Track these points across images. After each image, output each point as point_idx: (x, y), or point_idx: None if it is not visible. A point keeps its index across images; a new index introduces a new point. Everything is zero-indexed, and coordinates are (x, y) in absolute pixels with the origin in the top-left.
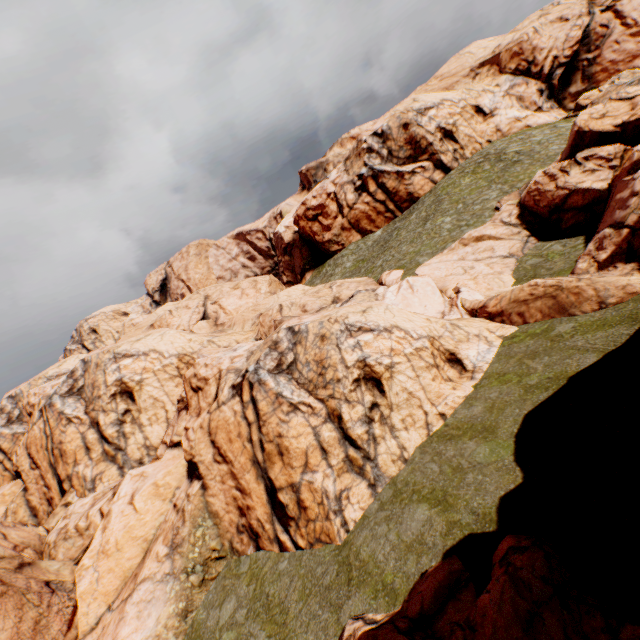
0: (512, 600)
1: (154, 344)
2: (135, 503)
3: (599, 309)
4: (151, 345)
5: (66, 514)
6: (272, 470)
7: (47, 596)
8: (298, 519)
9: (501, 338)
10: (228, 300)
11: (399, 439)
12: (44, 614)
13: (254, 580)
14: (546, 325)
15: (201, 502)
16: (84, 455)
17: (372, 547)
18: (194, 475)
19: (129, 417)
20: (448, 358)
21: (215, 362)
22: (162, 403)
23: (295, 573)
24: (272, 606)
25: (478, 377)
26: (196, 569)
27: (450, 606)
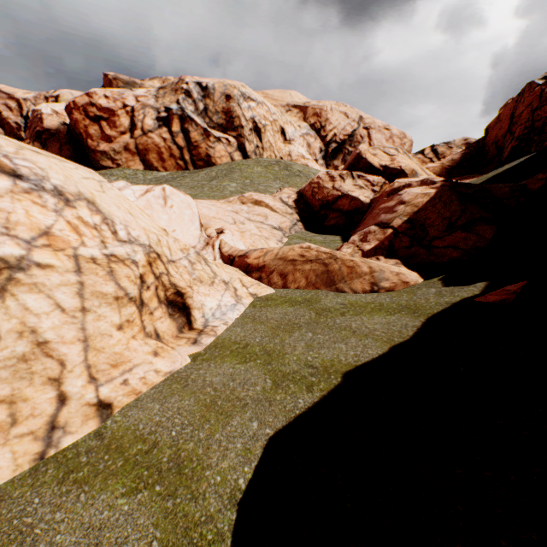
0: None
1: None
2: None
3: (371, 291)
4: None
5: None
6: None
7: None
8: None
9: (254, 297)
10: None
11: None
12: None
13: None
14: (310, 294)
15: None
16: None
17: None
18: None
19: None
20: (171, 299)
21: None
22: None
23: None
24: None
25: (206, 342)
26: None
27: None
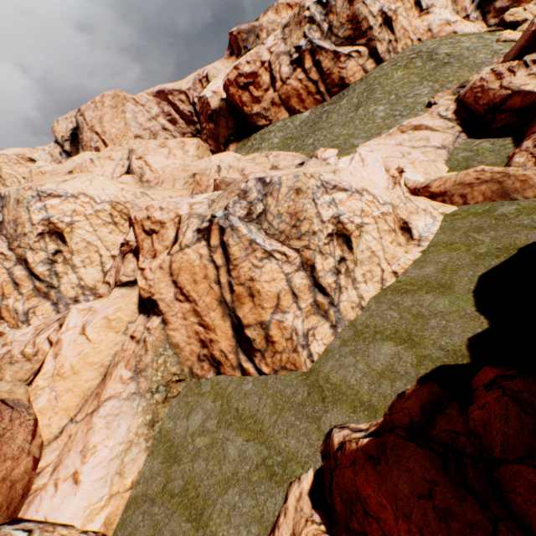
0: (517, 416)
1: (83, 188)
2: (87, 334)
3: None
4: (80, 188)
5: (5, 342)
6: (241, 310)
7: (7, 413)
8: (264, 351)
9: (442, 215)
10: (154, 158)
11: (359, 290)
12: (7, 428)
13: (219, 398)
14: (487, 207)
15: (162, 335)
16: (13, 290)
17: (342, 374)
18: (151, 312)
19: (60, 258)
20: (401, 226)
21: (172, 206)
22: (96, 247)
23: (263, 393)
24: (244, 418)
25: (425, 245)
26: (159, 389)
27: (440, 419)
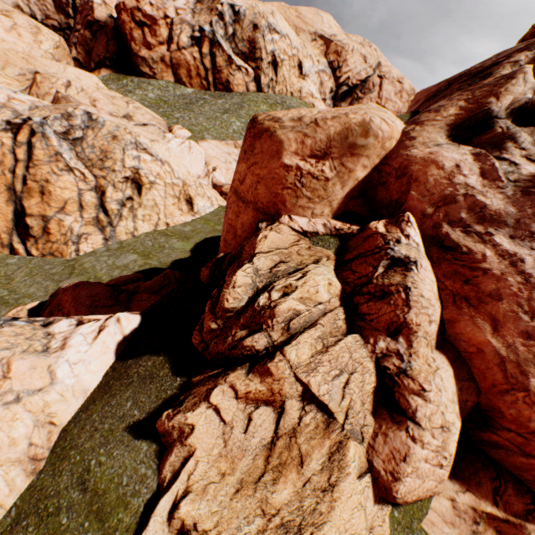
0: (161, 281)
1: None
2: None
3: None
4: None
5: None
6: (28, 201)
7: None
8: (39, 238)
9: (219, 206)
10: None
11: (136, 224)
12: None
13: None
14: None
15: None
16: None
17: (94, 264)
18: None
19: None
20: (188, 199)
21: None
22: None
23: (24, 266)
24: None
25: (197, 217)
26: None
27: (131, 284)
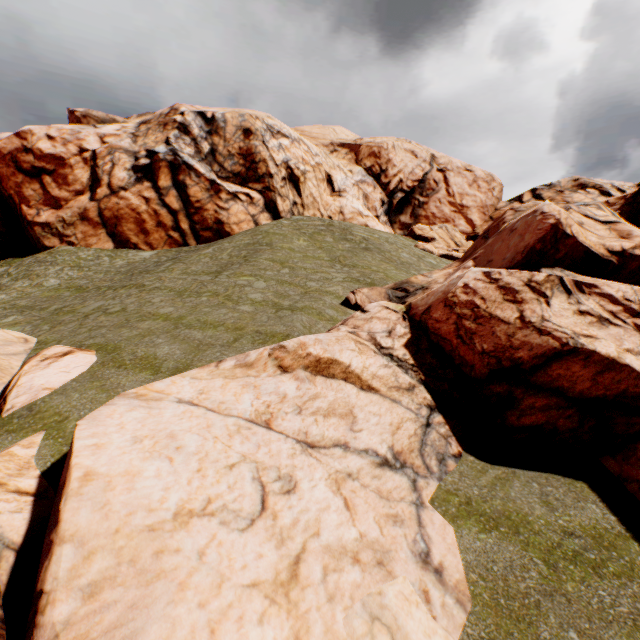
0: None
1: None
2: None
3: None
4: None
5: None
6: None
7: None
8: None
9: None
10: None
11: None
12: None
13: None
14: None
15: None
16: None
17: None
18: None
19: None
20: None
21: None
22: None
23: None
24: None
25: None
26: None
27: None
